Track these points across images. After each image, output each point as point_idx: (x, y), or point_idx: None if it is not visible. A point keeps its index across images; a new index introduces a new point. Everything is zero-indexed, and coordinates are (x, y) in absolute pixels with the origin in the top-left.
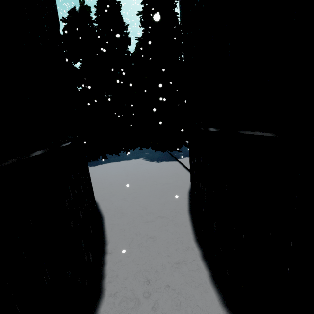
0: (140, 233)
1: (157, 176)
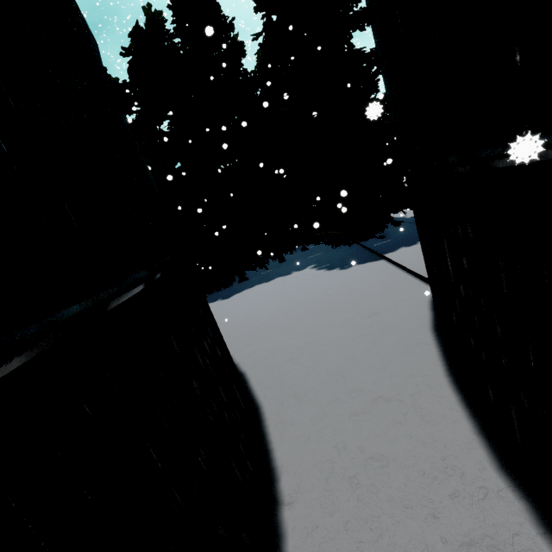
0: (344, 445)
1: (350, 299)
